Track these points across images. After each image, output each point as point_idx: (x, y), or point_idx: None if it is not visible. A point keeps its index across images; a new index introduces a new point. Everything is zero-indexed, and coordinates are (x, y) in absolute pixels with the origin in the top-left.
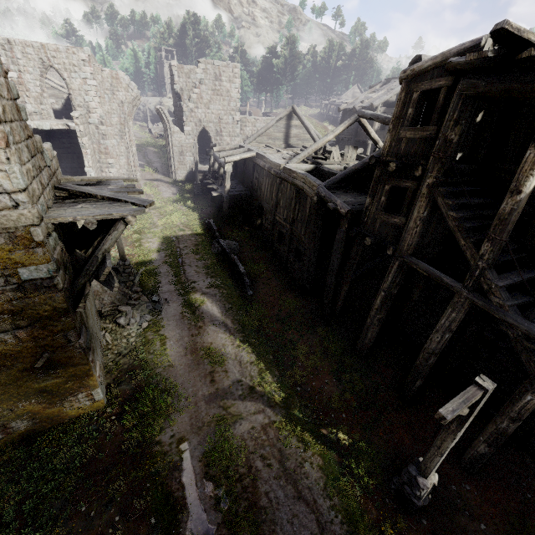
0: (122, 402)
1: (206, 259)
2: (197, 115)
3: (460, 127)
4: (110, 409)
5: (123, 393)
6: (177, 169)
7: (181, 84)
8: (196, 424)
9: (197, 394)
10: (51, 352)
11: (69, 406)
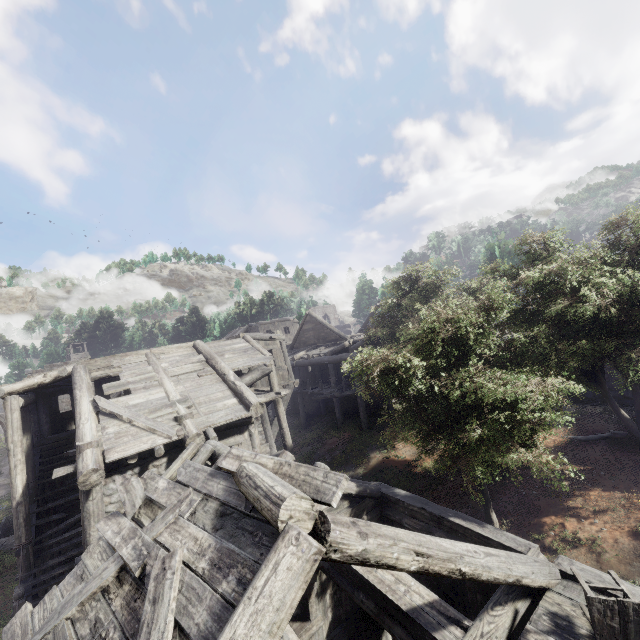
0: None
1: None
2: None
3: (31, 418)
4: None
5: None
6: None
7: None
8: None
9: None
10: None
11: None
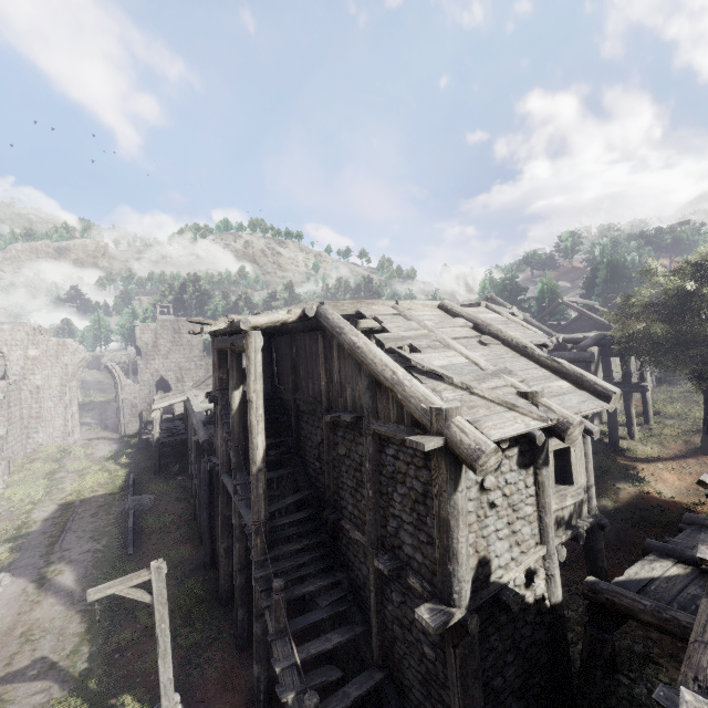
0: None
1: (101, 521)
2: (154, 366)
3: (224, 369)
4: None
5: None
6: (128, 422)
7: (147, 339)
8: None
9: None
10: None
11: None
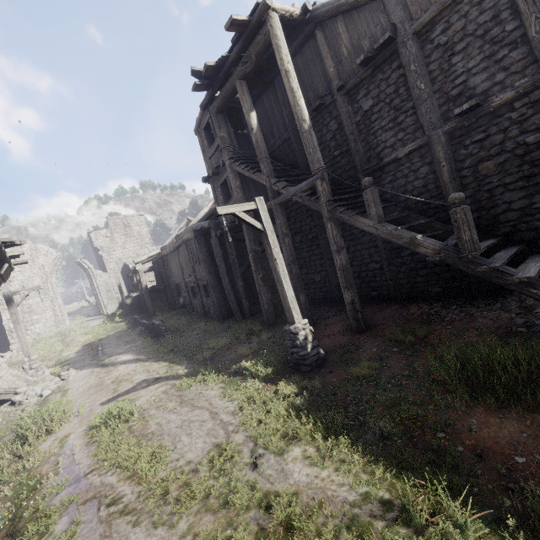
0: None
1: (127, 338)
2: (116, 256)
3: (223, 129)
4: None
5: (3, 442)
6: (107, 304)
7: (101, 244)
8: (87, 420)
9: (94, 404)
10: None
11: None
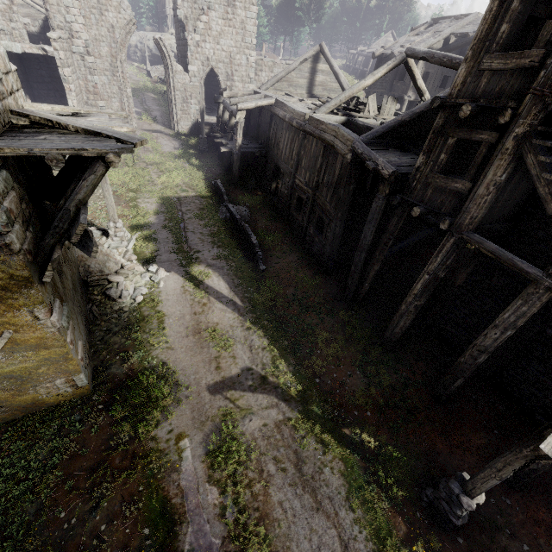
0: (111, 388)
1: (212, 226)
2: (204, 52)
3: None
4: (97, 396)
5: (112, 378)
6: (180, 119)
7: (186, 11)
8: (199, 418)
9: (200, 383)
10: (13, 331)
11: (46, 393)
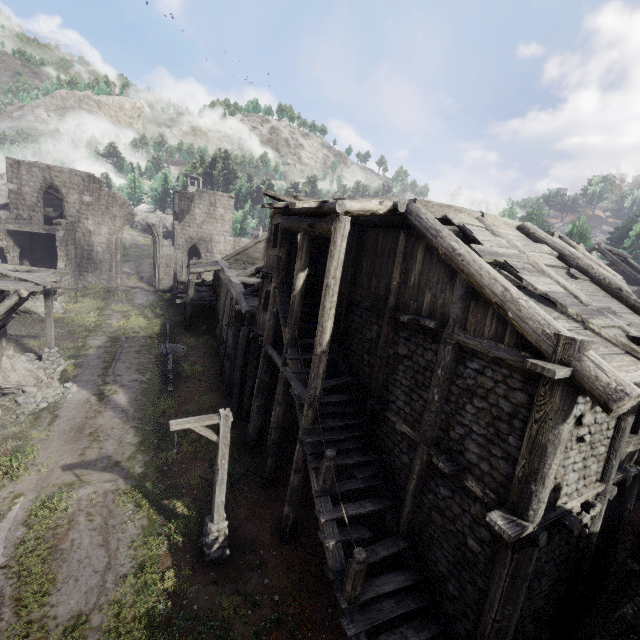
0: None
1: (144, 358)
2: (189, 233)
3: (284, 248)
4: None
5: None
6: (162, 279)
7: (183, 207)
8: (41, 484)
9: (58, 463)
10: None
11: None
